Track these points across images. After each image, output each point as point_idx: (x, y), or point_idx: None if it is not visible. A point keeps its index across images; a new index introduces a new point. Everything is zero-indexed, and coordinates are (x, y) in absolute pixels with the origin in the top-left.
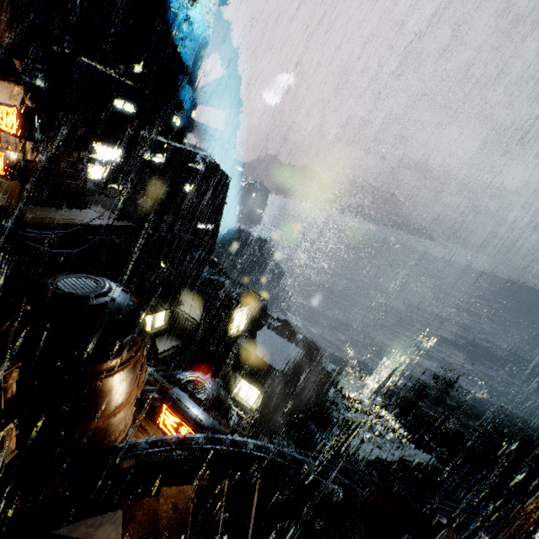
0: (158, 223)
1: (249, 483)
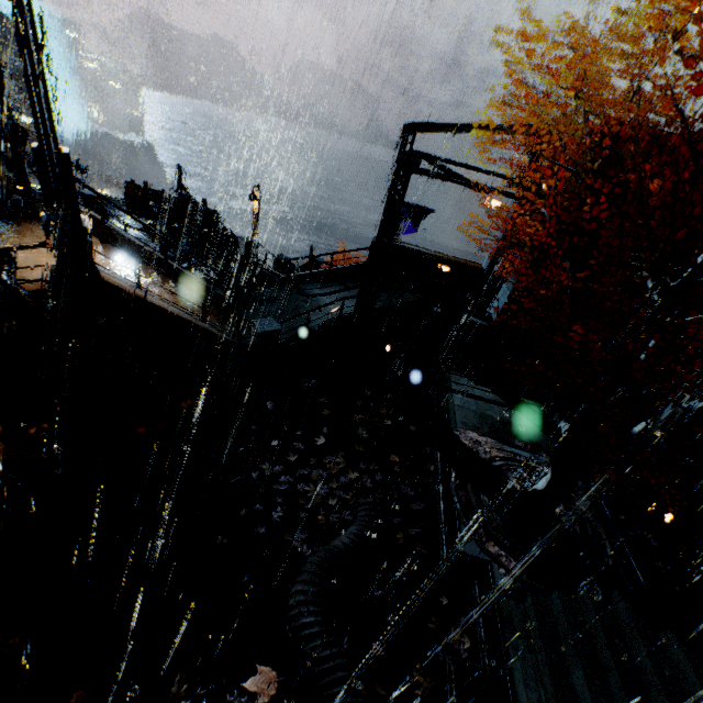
0: None
1: None
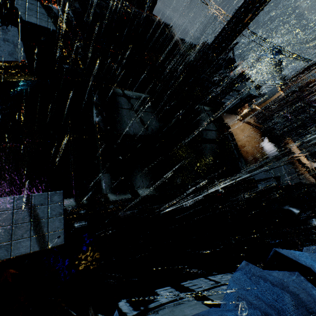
0: None
1: None
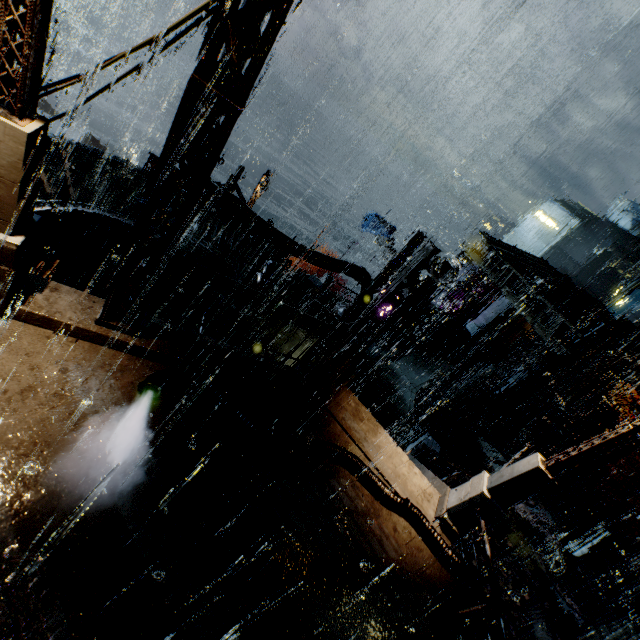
0: None
1: (57, 157)
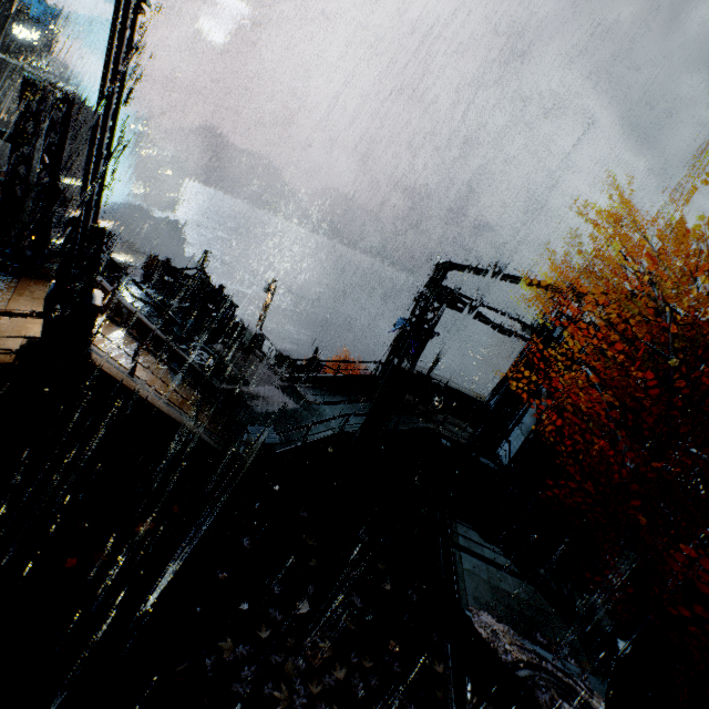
0: (2, 159)
1: None
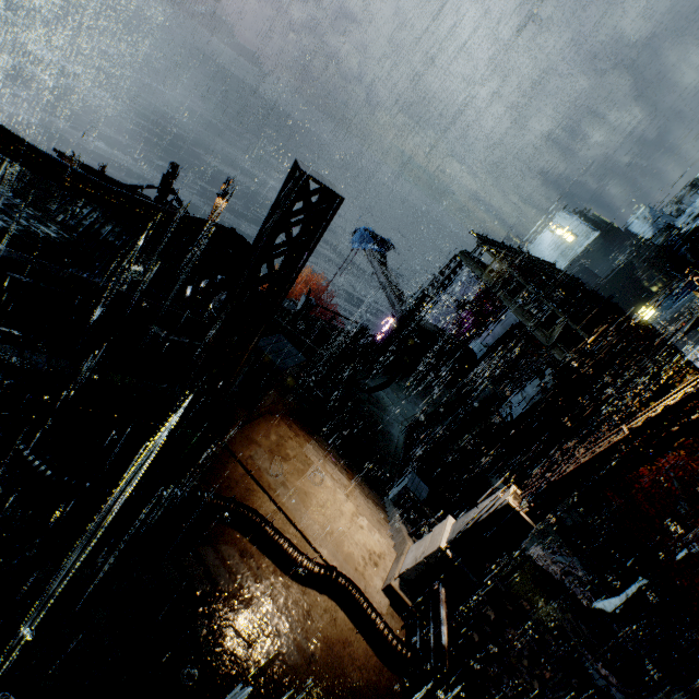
0: None
1: None
